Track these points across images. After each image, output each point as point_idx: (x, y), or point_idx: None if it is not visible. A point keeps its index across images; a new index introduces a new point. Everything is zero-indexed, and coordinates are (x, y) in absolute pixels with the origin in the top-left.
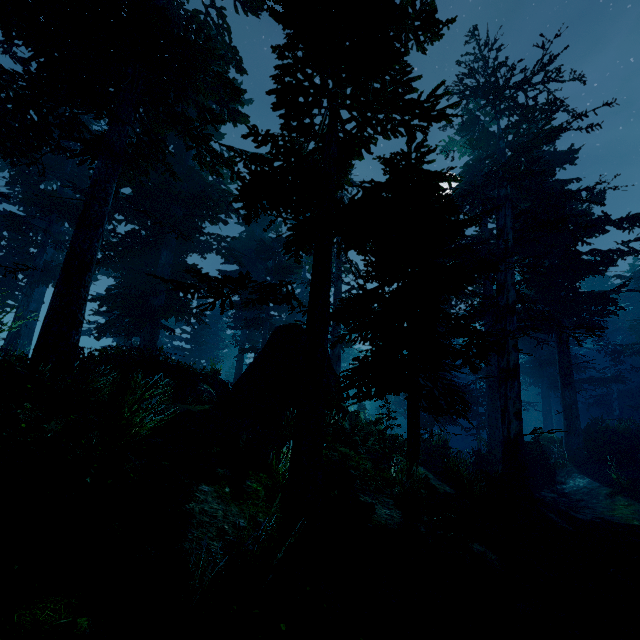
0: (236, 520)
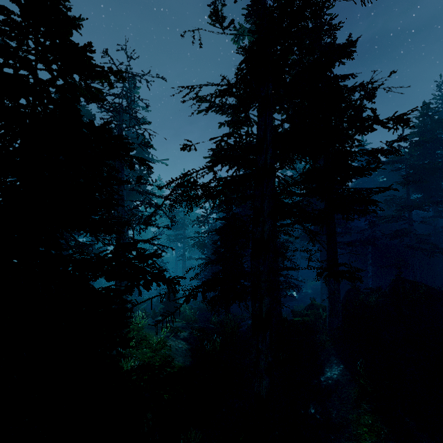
0: None
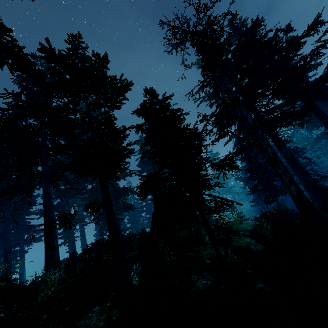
0: (99, 323)
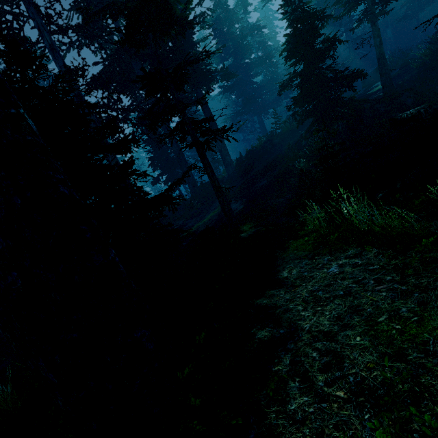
0: None
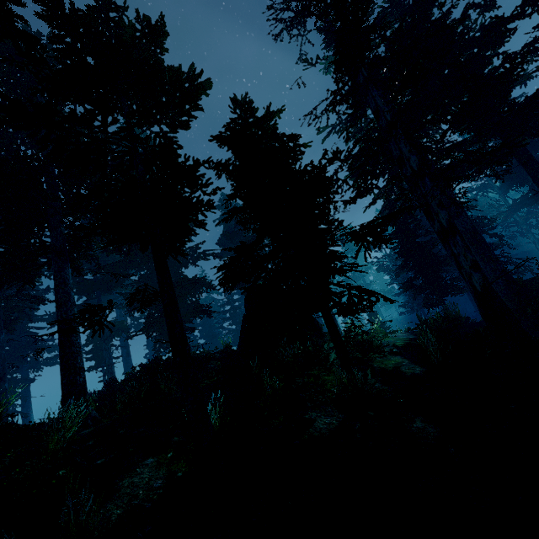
0: (155, 482)
